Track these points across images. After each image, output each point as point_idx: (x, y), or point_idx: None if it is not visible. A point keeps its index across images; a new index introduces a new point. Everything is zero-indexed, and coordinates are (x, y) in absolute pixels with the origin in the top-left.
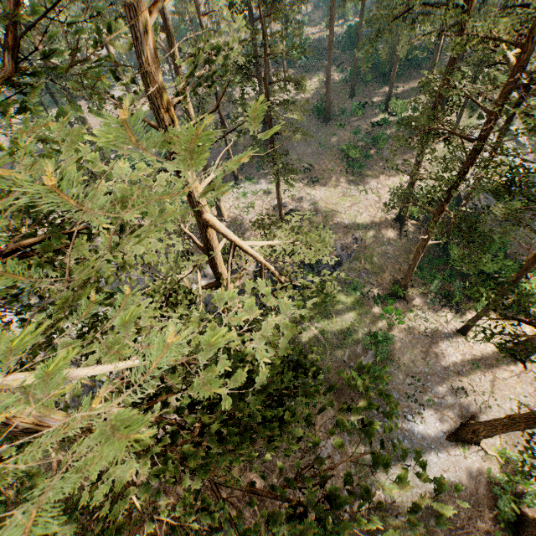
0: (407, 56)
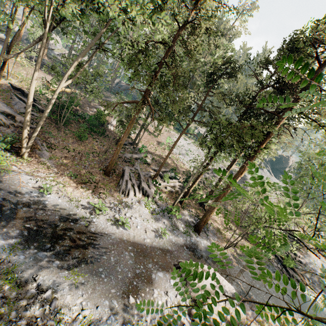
0: None
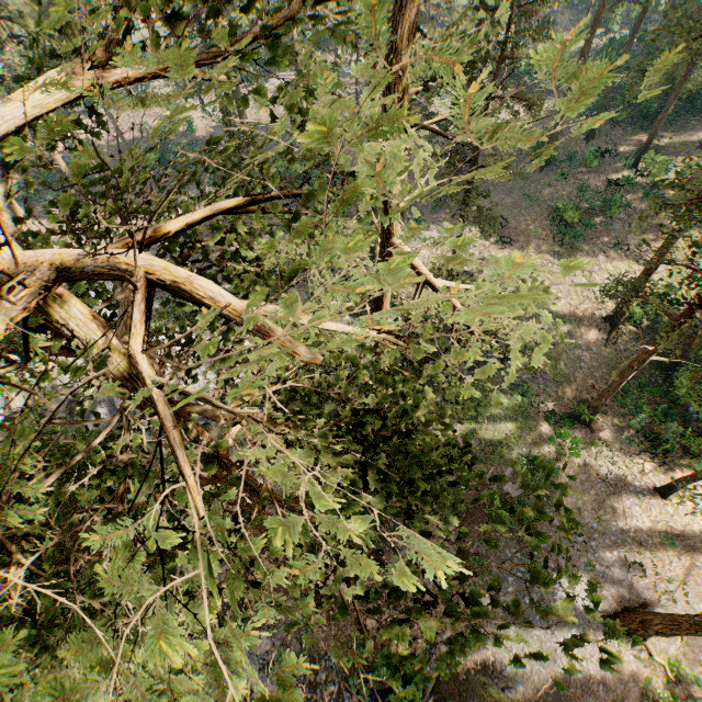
0: (689, 95)
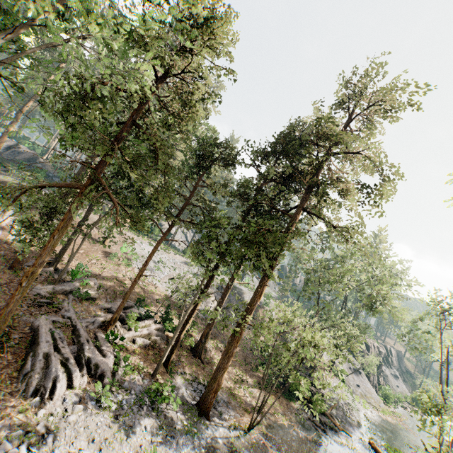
0: None
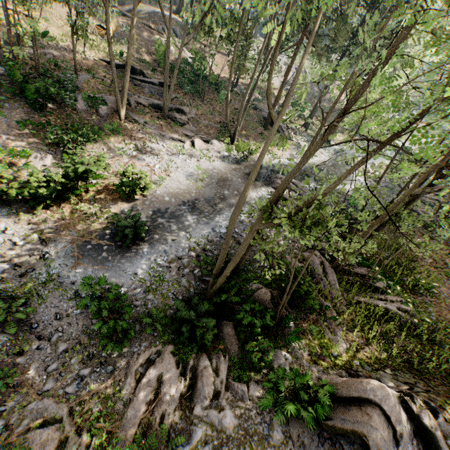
0: None
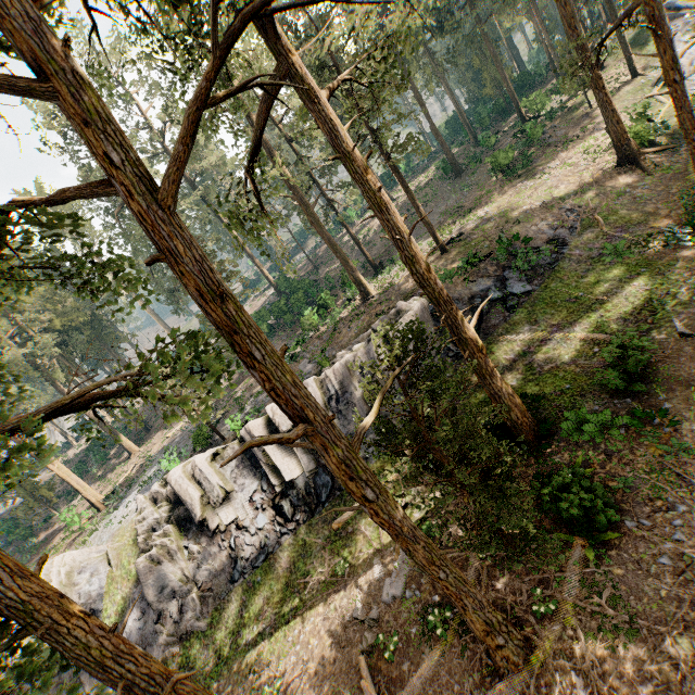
0: (519, 85)
